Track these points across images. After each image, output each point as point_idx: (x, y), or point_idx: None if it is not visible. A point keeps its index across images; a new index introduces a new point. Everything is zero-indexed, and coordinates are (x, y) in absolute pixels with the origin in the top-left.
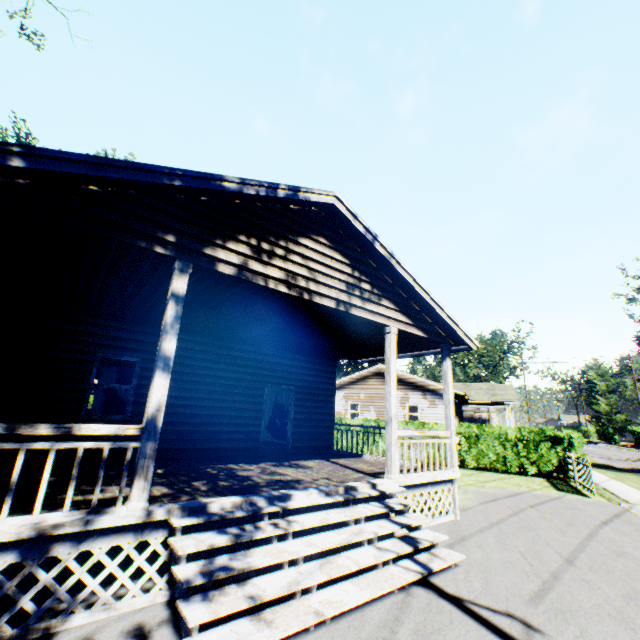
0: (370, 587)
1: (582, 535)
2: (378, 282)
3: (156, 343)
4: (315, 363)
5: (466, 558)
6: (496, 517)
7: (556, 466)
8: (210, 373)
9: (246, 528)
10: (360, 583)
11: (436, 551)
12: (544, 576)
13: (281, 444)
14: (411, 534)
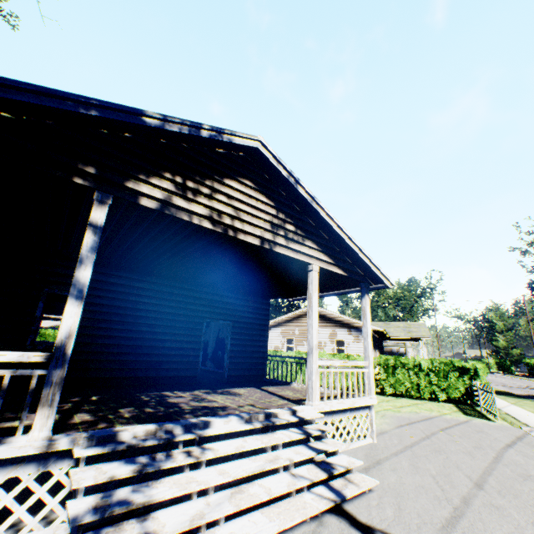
0: (280, 518)
1: (489, 458)
2: (302, 224)
3: (101, 281)
4: (250, 301)
5: (380, 483)
6: (410, 440)
7: (463, 393)
8: (152, 309)
9: (157, 457)
10: (271, 513)
11: (351, 476)
12: (455, 502)
13: (221, 373)
14: (327, 460)
